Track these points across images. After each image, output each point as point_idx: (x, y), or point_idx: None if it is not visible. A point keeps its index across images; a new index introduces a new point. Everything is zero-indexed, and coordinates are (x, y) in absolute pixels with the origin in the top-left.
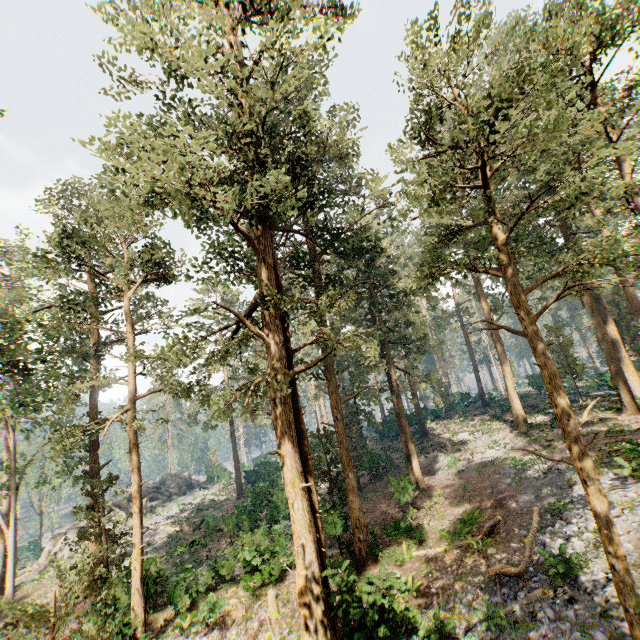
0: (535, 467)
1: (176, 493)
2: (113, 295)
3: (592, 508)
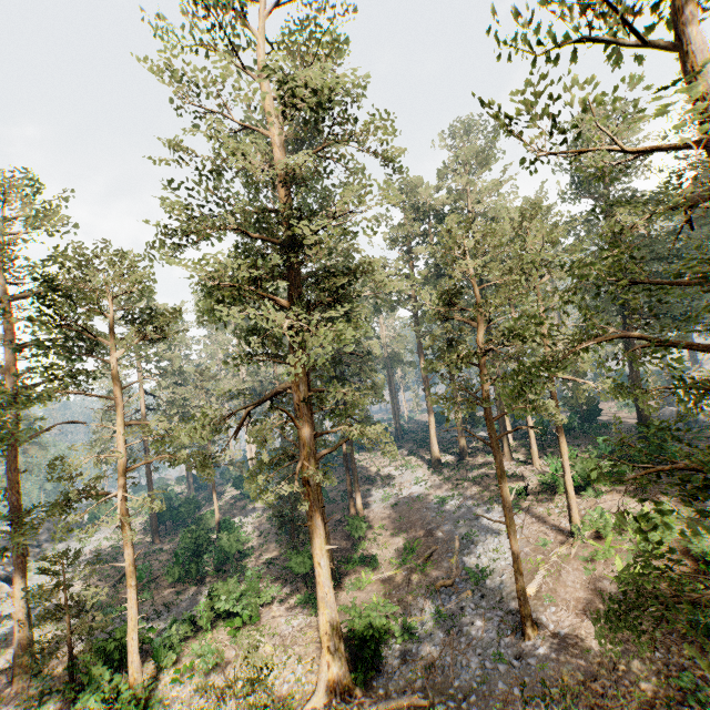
0: (451, 503)
1: (48, 541)
2: (86, 349)
3: (512, 548)
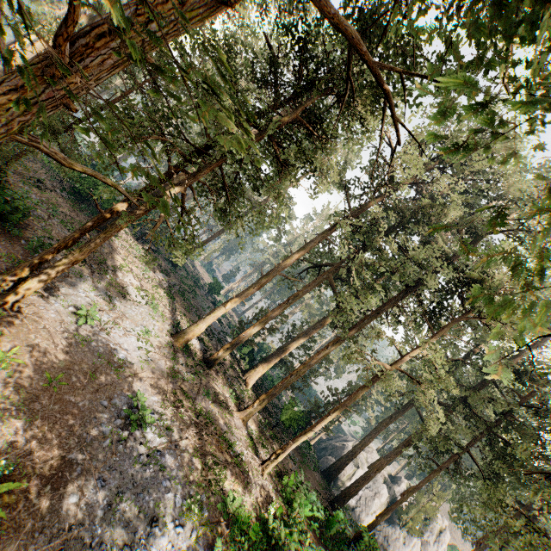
0: (148, 429)
1: None
2: None
3: None
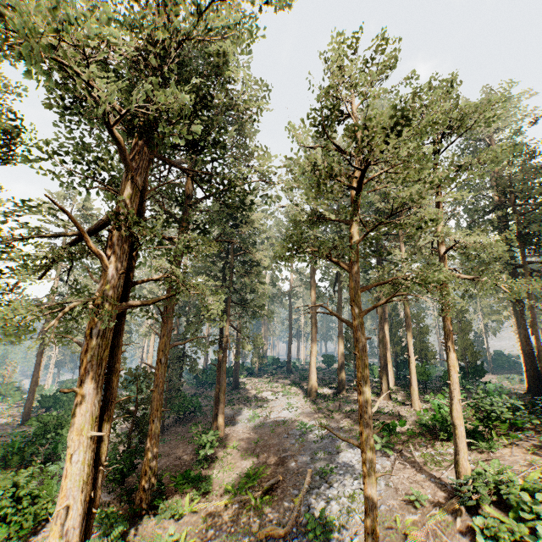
0: (316, 432)
1: None
2: None
3: (365, 489)
